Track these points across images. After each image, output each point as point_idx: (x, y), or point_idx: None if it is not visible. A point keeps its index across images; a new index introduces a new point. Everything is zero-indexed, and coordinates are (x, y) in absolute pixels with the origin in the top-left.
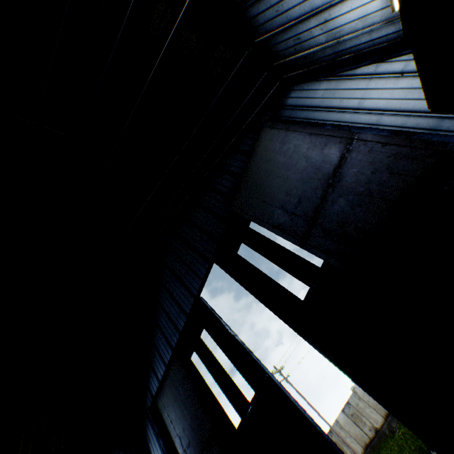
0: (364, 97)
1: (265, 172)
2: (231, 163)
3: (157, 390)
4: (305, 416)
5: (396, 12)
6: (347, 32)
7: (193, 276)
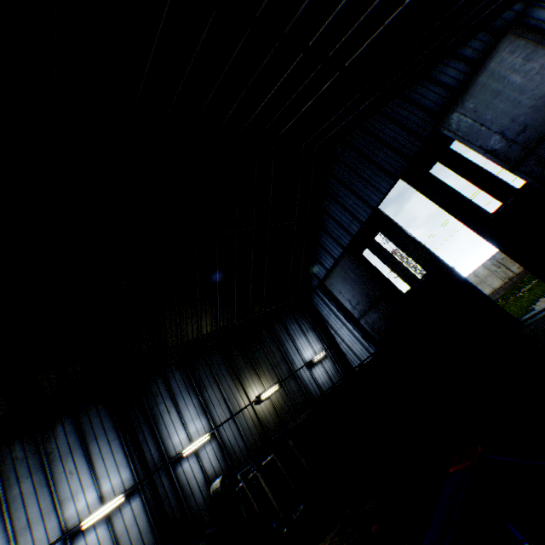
0: None
1: (493, 92)
2: (443, 71)
3: (325, 275)
4: (467, 283)
5: None
6: None
7: (372, 190)
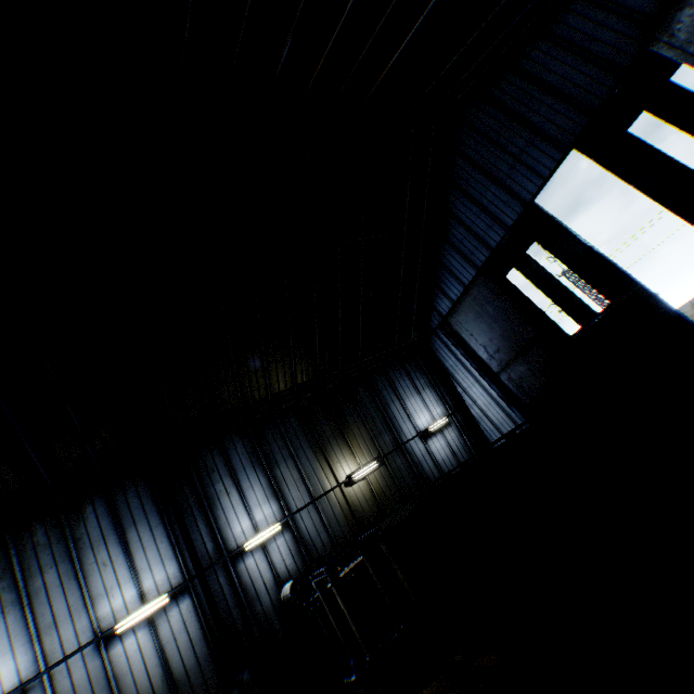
0: None
1: None
2: None
3: (450, 310)
4: (681, 320)
5: None
6: None
7: (525, 173)
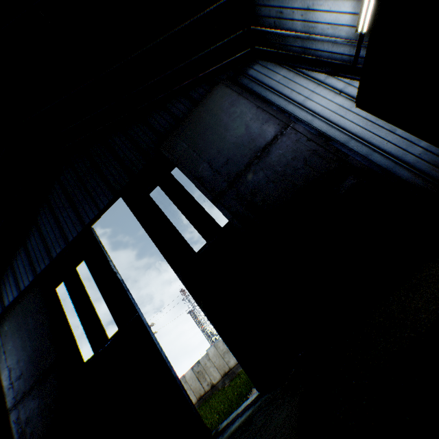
0: (309, 97)
1: (206, 124)
2: (176, 105)
3: None
4: (160, 354)
5: (358, 33)
6: (319, 32)
7: (91, 204)
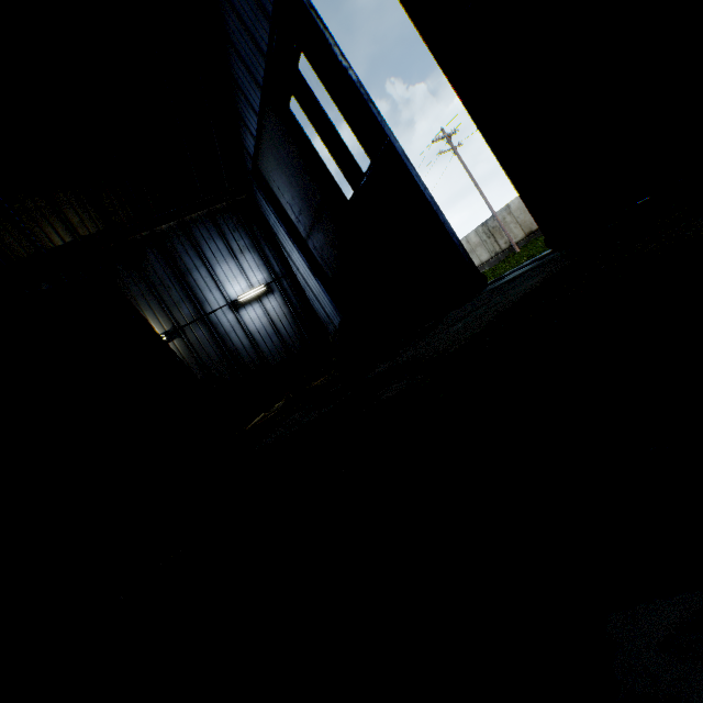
0: None
1: None
2: None
3: (254, 152)
4: (424, 195)
5: None
6: None
7: None
